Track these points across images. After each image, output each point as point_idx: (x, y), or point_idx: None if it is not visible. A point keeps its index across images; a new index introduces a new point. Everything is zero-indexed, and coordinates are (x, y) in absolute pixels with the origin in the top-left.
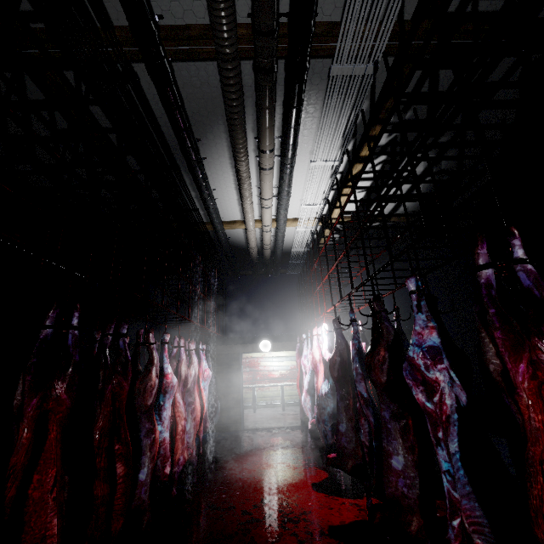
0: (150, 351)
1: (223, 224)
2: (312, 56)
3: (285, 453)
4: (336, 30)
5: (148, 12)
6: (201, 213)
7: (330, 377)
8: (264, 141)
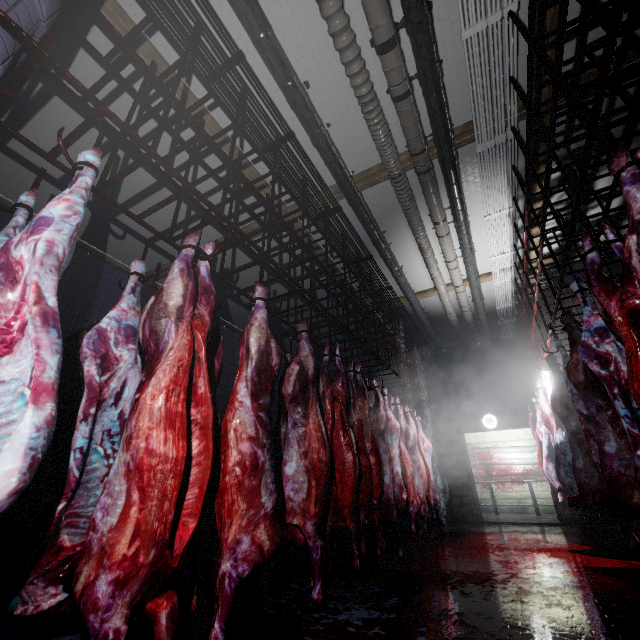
0: (376, 392)
1: (416, 295)
2: (458, 147)
3: (536, 535)
4: (470, 127)
5: (347, 174)
6: (394, 290)
7: (563, 425)
8: (436, 216)
